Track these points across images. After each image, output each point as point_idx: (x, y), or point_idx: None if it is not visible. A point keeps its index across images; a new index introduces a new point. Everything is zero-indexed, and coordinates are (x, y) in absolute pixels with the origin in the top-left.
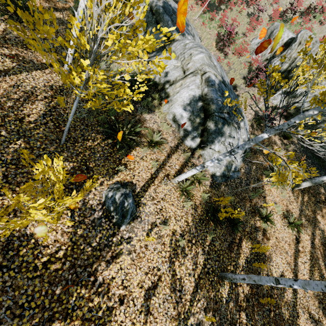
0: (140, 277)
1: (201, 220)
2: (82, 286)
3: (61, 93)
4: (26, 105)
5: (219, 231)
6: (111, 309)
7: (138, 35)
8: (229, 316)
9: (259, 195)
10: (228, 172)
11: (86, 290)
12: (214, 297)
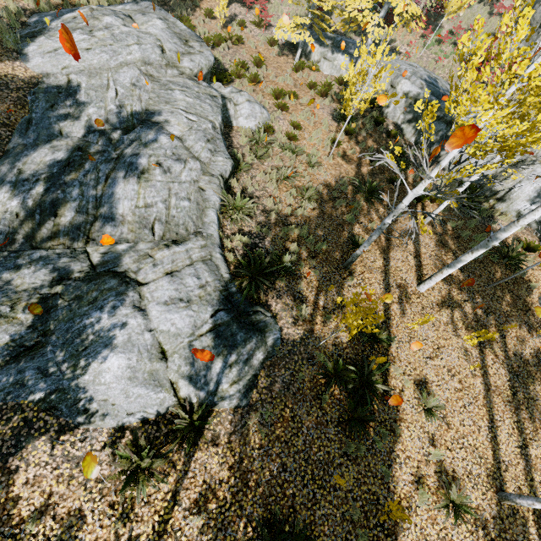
0: None
1: None
2: None
3: (445, 246)
4: None
5: None
6: None
7: (406, 134)
8: None
9: None
10: None
11: None
12: None
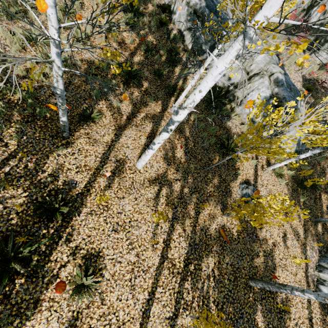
0: (276, 232)
1: (293, 190)
2: (255, 242)
3: (181, 132)
4: (175, 151)
5: (305, 193)
6: (272, 250)
7: (186, 40)
8: (326, 241)
9: (324, 158)
10: (298, 148)
11: (258, 244)
12: (315, 233)
